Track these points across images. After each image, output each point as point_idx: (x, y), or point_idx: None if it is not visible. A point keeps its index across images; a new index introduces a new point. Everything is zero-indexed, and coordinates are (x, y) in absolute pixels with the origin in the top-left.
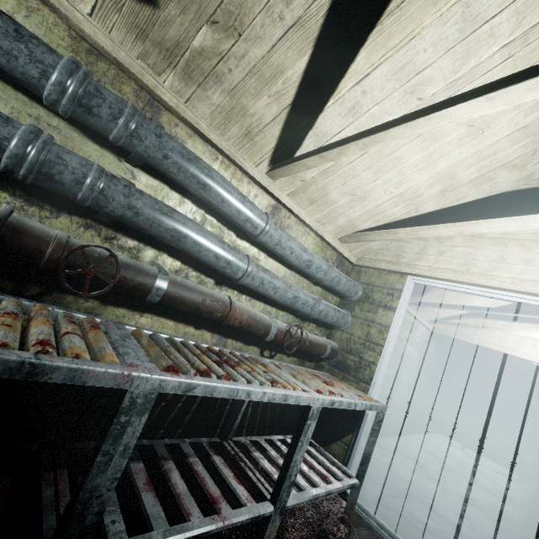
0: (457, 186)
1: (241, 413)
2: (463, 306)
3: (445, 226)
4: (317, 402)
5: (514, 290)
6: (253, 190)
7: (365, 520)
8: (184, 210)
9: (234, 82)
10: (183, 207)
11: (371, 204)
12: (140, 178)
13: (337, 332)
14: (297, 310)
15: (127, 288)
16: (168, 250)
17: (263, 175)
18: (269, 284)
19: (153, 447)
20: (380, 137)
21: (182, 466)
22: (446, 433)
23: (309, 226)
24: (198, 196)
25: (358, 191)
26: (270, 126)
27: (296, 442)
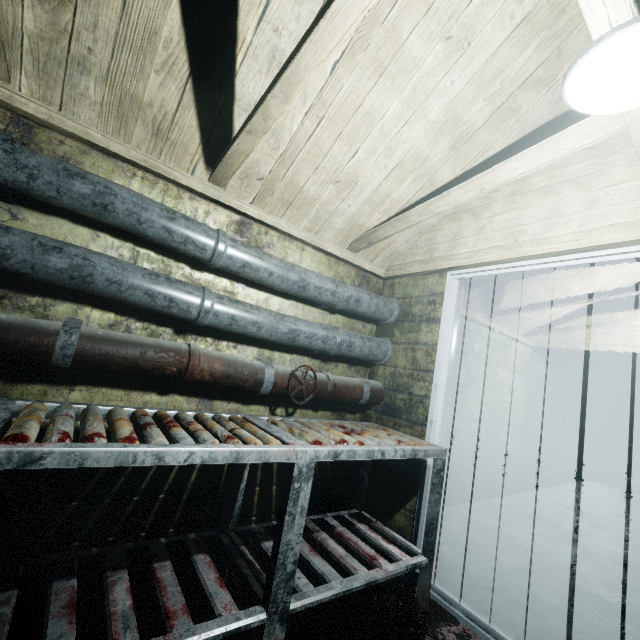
0: (471, 133)
1: (241, 493)
2: (554, 301)
3: (459, 187)
4: (303, 456)
5: (579, 248)
6: (202, 207)
7: (449, 611)
8: (102, 247)
9: (103, 64)
10: (99, 244)
11: (366, 189)
12: (23, 216)
13: (379, 368)
14: (305, 347)
15: (16, 353)
16: (91, 301)
17: (206, 184)
18: (245, 318)
19: (104, 556)
20: (293, 74)
21: (177, 575)
22: (597, 478)
23: (298, 238)
24: (108, 224)
25: (340, 175)
26: (181, 114)
27: (282, 516)
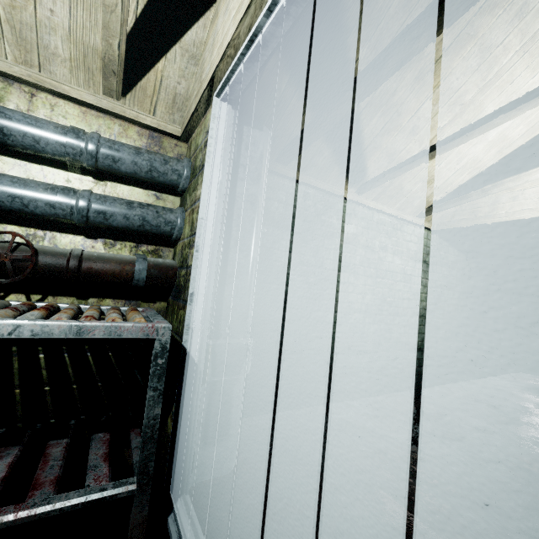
0: None
1: None
2: (421, 152)
3: None
4: None
5: None
6: None
7: None
8: None
9: None
10: None
11: None
12: None
13: (177, 245)
14: (25, 213)
15: None
16: None
17: None
18: None
19: None
20: None
21: None
22: (531, 369)
23: (14, 76)
24: None
25: None
26: None
27: None
